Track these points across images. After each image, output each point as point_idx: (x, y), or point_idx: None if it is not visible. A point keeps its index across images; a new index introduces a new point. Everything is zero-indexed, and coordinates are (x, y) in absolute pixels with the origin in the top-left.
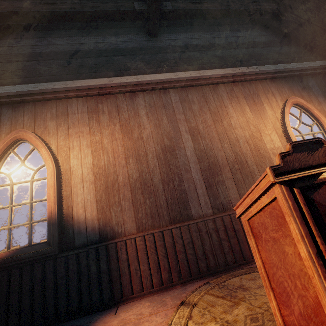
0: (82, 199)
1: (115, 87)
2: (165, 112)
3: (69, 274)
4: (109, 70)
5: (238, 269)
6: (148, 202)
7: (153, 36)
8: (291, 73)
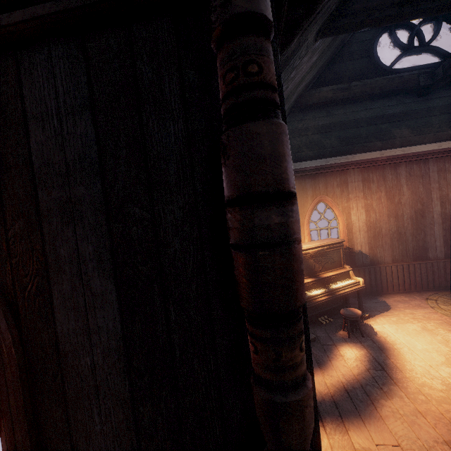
0: (359, 241)
1: (384, 160)
2: (422, 181)
3: None
4: (377, 139)
5: None
6: (401, 247)
7: (421, 96)
8: None
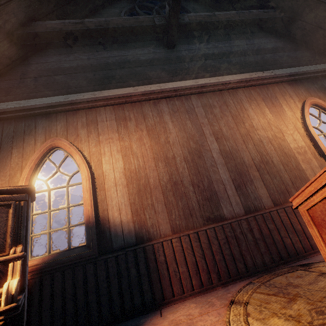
0: (117, 203)
1: (140, 96)
2: (189, 117)
3: (109, 277)
4: (132, 80)
5: (277, 268)
6: (181, 204)
7: (170, 47)
8: (305, 75)
